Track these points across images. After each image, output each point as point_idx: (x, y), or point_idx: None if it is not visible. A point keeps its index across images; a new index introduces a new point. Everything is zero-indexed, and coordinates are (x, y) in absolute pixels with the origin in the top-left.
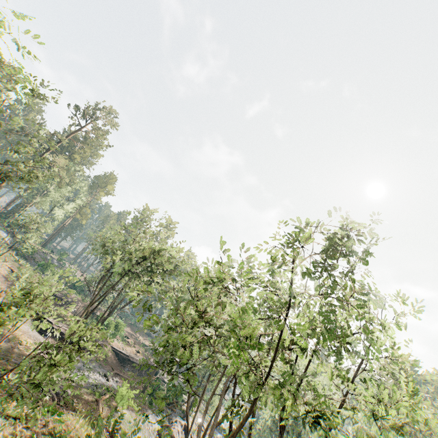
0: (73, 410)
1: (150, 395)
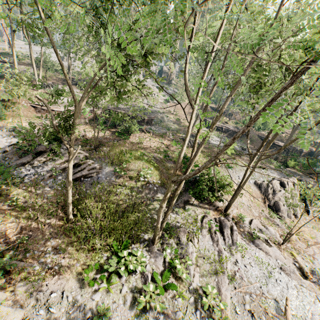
0: None
1: (284, 163)
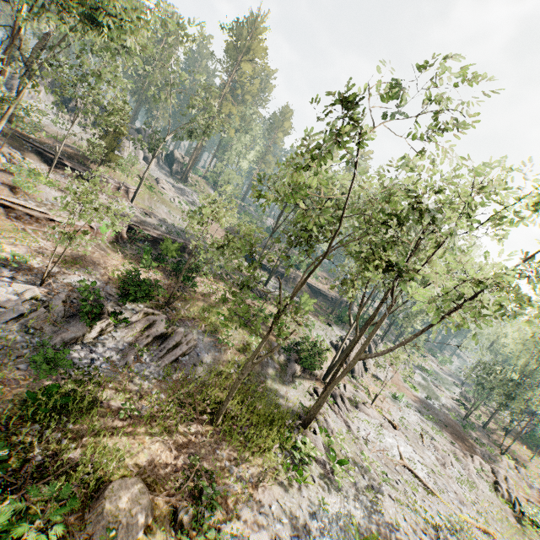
0: (270, 303)
1: (338, 318)
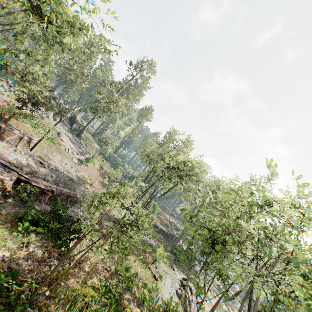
0: (133, 253)
1: (174, 255)
